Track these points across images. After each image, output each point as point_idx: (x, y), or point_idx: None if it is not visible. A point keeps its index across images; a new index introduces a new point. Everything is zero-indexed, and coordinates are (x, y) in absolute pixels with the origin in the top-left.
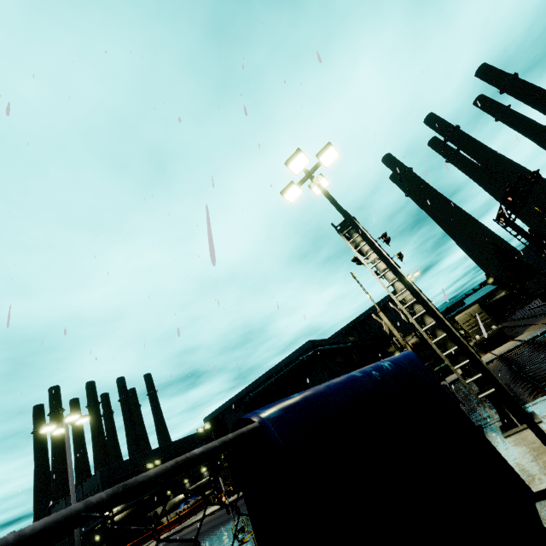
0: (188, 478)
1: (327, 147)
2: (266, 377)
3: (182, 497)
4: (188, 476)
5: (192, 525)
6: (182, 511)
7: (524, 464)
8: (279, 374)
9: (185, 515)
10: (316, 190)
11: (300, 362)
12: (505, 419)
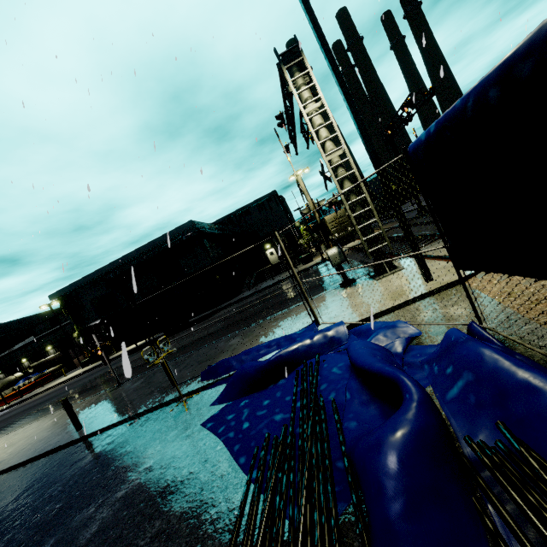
0: (26, 357)
1: None
2: (136, 254)
3: (19, 375)
4: (26, 356)
5: (39, 394)
6: (22, 386)
7: (399, 288)
8: (152, 252)
9: (27, 389)
10: None
11: (179, 241)
12: (379, 269)
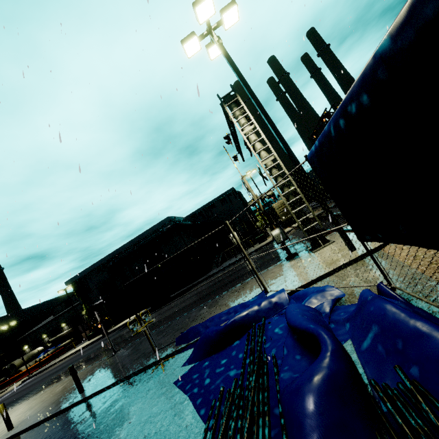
0: (46, 333)
1: (231, 4)
2: (129, 245)
3: (41, 349)
4: (46, 332)
5: (55, 364)
6: (42, 358)
7: (330, 258)
8: (141, 243)
9: (46, 361)
10: (212, 53)
11: (160, 232)
12: (315, 243)
